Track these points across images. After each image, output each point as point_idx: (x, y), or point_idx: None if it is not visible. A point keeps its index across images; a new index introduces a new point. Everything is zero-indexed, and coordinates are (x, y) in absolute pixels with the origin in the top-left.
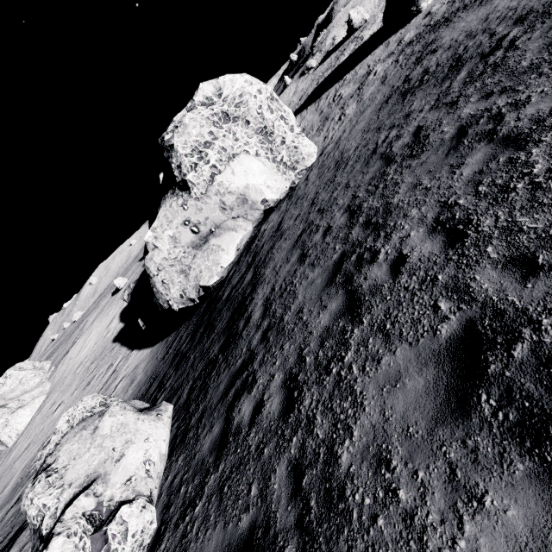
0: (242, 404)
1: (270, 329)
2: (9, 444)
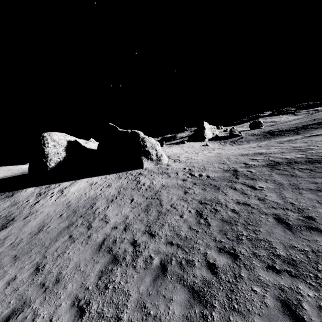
0: None
1: None
2: (165, 161)
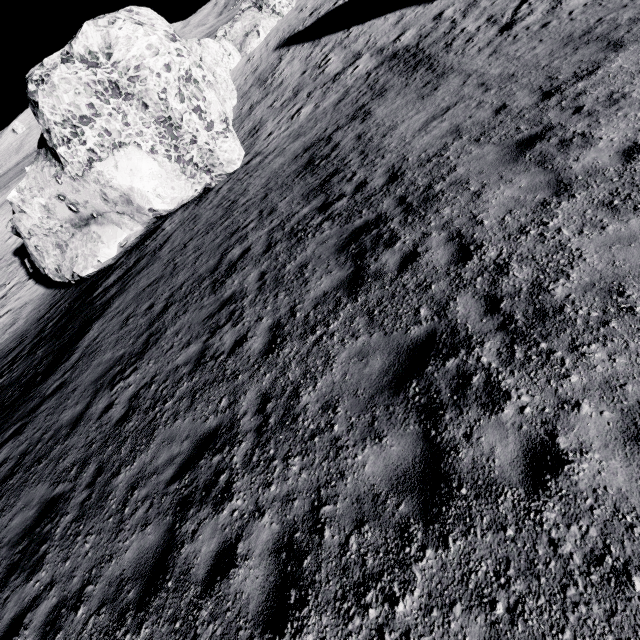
0: (4, 449)
1: (61, 388)
2: None
